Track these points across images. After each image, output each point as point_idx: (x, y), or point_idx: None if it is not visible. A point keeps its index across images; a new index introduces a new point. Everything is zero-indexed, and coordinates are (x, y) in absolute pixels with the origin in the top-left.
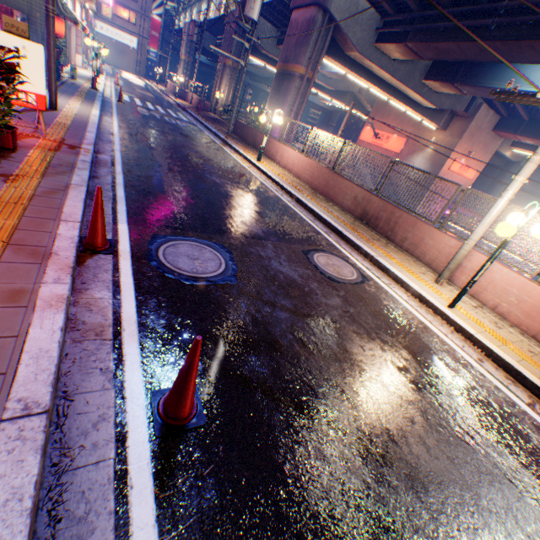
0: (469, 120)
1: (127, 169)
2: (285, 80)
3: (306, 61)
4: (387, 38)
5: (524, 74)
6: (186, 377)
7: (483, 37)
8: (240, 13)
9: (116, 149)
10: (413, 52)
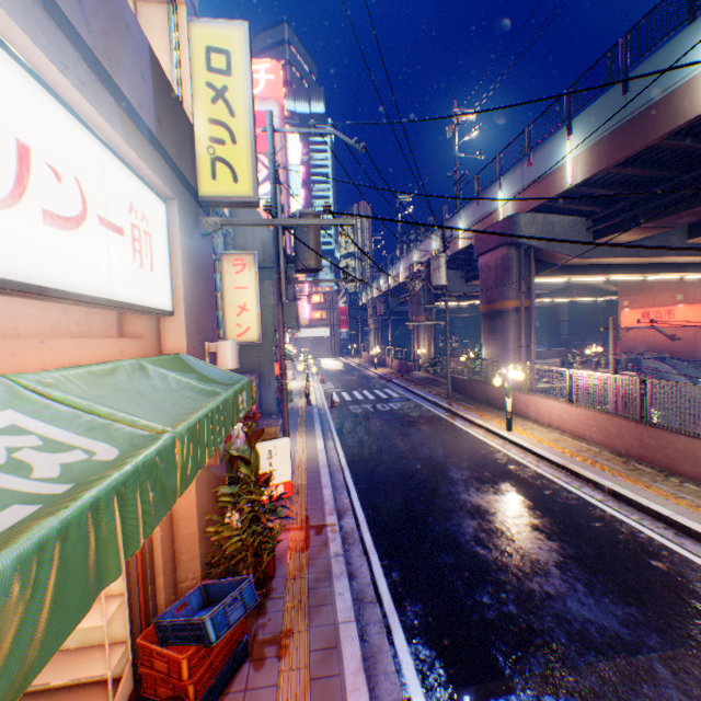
0: None
1: (375, 533)
2: (496, 318)
3: (514, 292)
4: (606, 230)
5: None
6: None
7: None
8: (427, 285)
9: (353, 496)
10: (654, 227)
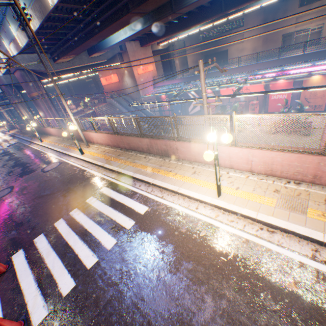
0: (127, 52)
1: None
2: (35, 100)
3: (34, 90)
4: (56, 59)
5: (110, 38)
6: None
7: (74, 48)
8: None
9: None
10: (68, 58)
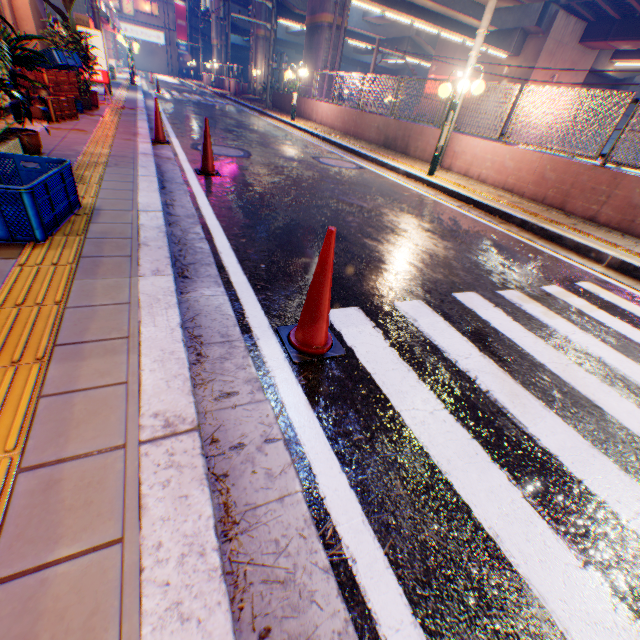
0: (544, 36)
1: (173, 123)
2: (315, 35)
3: (332, 7)
4: None
5: None
6: (206, 143)
7: None
8: None
9: (162, 116)
10: None
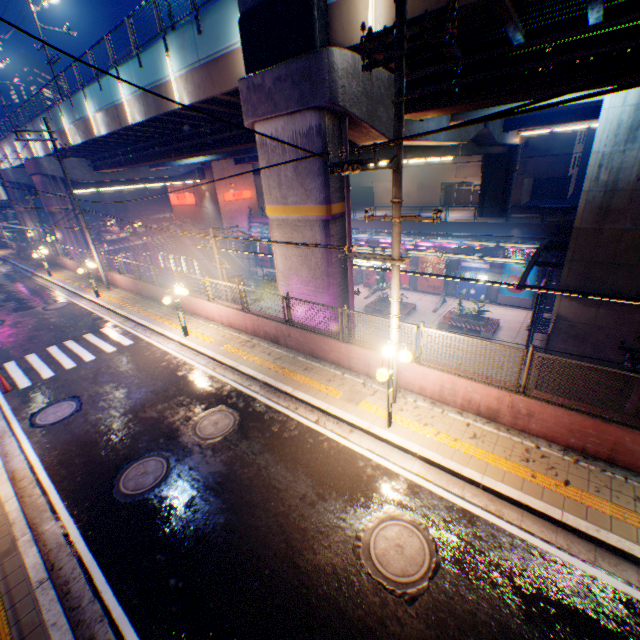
0: (211, 169)
1: None
2: (55, 217)
3: (57, 203)
4: (98, 169)
5: None
6: None
7: (124, 165)
8: None
9: None
10: (116, 170)
